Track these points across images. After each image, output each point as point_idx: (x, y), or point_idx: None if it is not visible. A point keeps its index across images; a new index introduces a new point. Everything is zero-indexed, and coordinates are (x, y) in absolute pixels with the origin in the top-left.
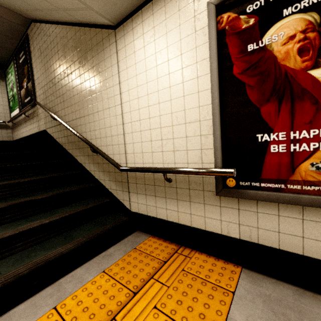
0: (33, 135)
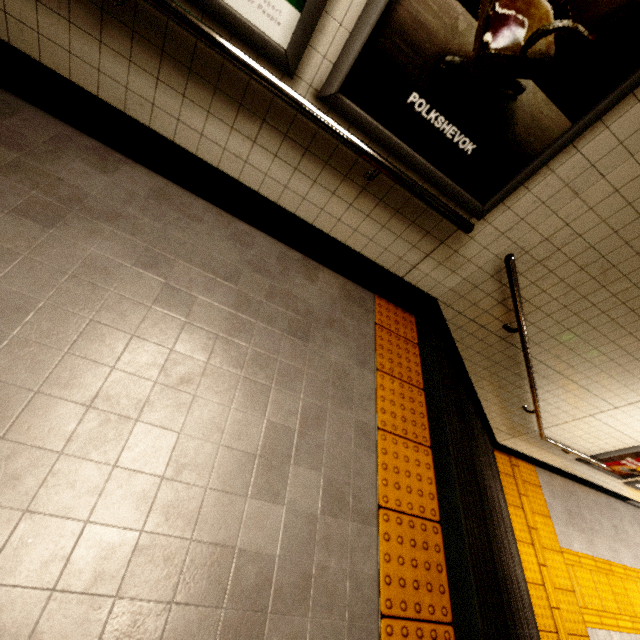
0: (348, 252)
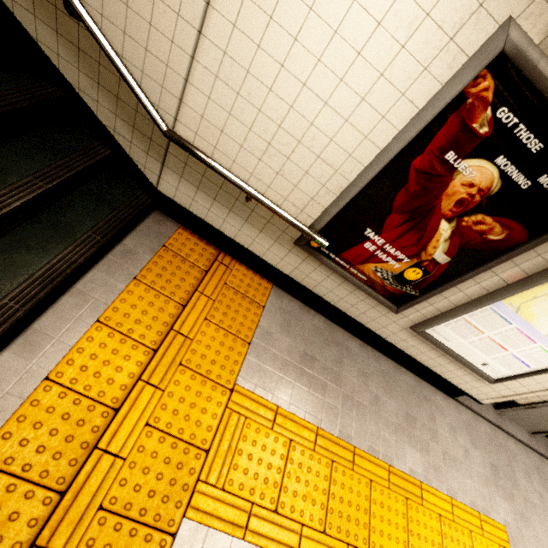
0: None
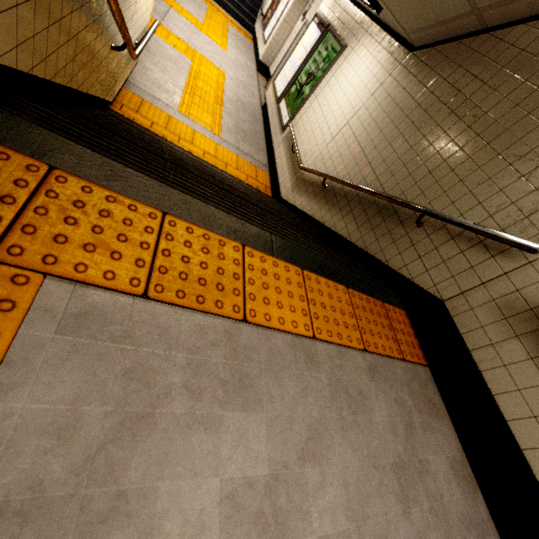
0: None
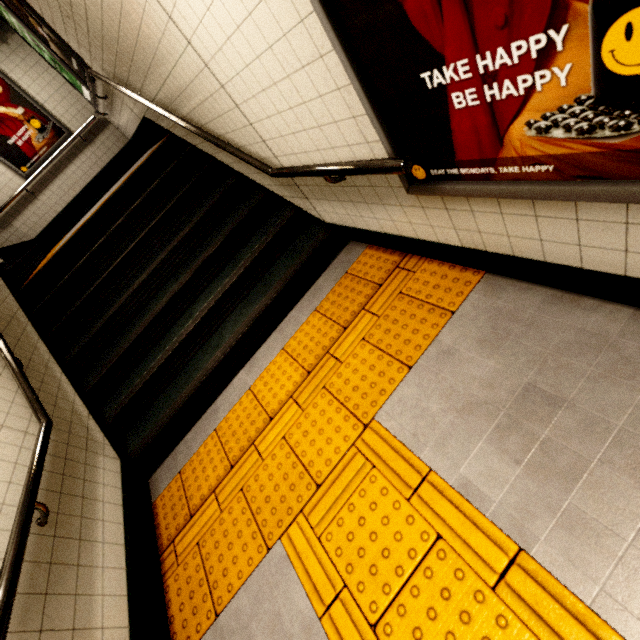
0: (140, 128)
